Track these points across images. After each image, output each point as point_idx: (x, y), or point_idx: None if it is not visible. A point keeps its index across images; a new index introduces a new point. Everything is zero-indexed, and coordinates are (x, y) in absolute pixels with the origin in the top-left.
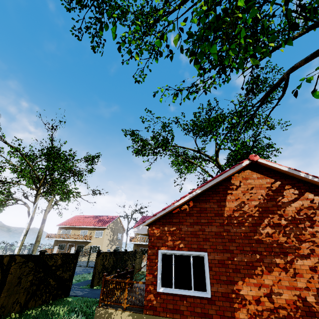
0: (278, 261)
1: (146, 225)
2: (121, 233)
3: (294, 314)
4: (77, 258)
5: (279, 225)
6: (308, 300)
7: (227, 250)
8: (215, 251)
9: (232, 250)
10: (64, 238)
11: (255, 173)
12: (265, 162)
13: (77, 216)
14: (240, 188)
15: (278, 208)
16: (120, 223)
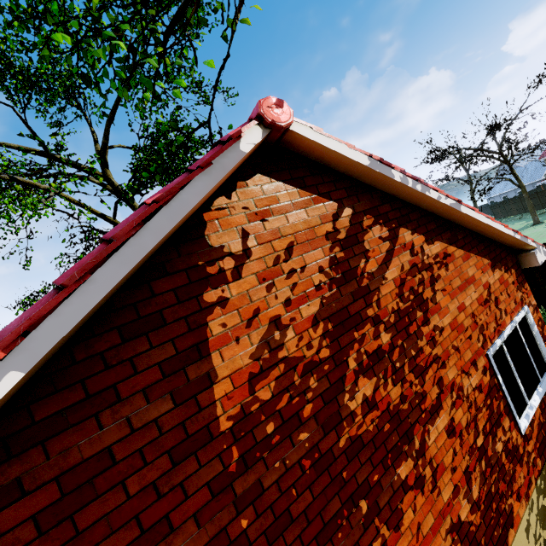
0: (404, 472)
1: None
2: None
3: None
4: None
5: (380, 355)
6: (462, 518)
7: None
8: None
9: None
10: None
11: (286, 187)
12: (314, 136)
13: None
14: (251, 264)
15: (367, 299)
16: None
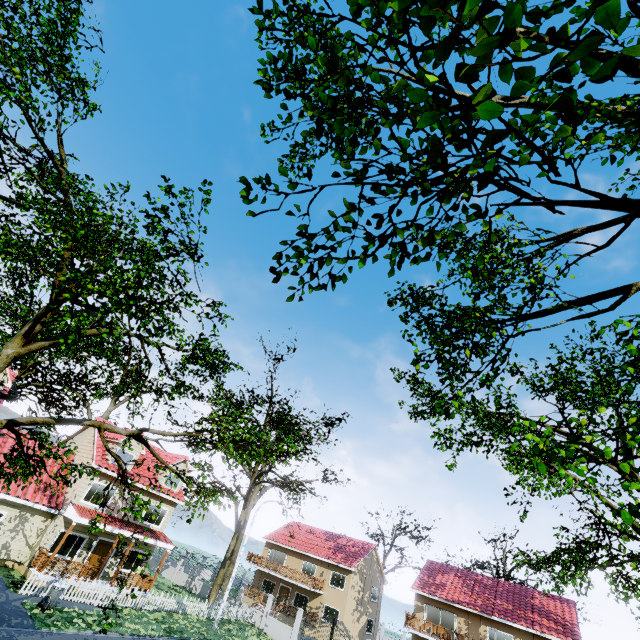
0: None
1: None
2: (377, 585)
3: None
4: None
5: None
6: None
7: None
8: None
9: None
10: (275, 571)
11: None
12: None
13: (295, 524)
14: None
15: None
16: (377, 562)
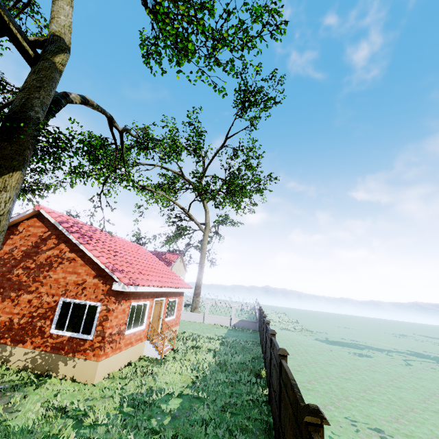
0: (12, 294)
1: None
2: None
3: (1, 329)
4: None
5: (29, 268)
6: (14, 321)
7: None
8: None
9: None
10: None
11: (39, 222)
12: (44, 213)
13: None
14: (21, 234)
15: (36, 254)
16: None
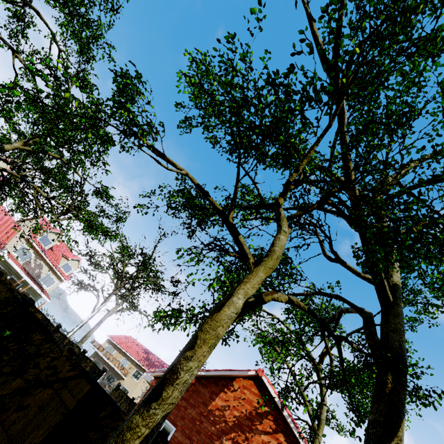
0: None
1: (154, 376)
2: None
3: None
4: (100, 377)
5: None
6: None
7: (190, 437)
8: (182, 432)
9: (193, 440)
10: (104, 355)
11: (255, 388)
12: (266, 382)
13: (131, 337)
14: (235, 393)
15: (250, 431)
16: None
